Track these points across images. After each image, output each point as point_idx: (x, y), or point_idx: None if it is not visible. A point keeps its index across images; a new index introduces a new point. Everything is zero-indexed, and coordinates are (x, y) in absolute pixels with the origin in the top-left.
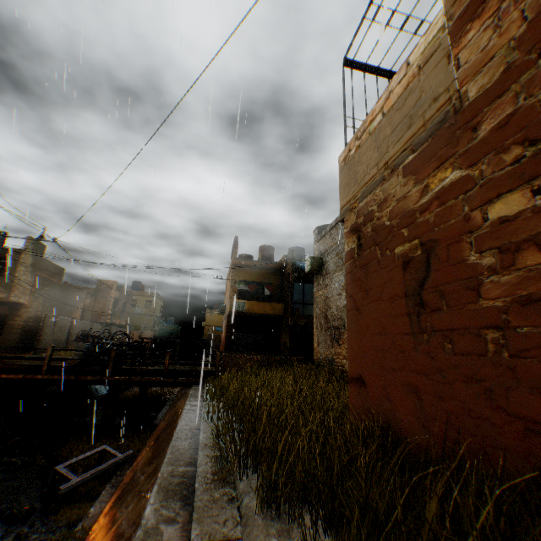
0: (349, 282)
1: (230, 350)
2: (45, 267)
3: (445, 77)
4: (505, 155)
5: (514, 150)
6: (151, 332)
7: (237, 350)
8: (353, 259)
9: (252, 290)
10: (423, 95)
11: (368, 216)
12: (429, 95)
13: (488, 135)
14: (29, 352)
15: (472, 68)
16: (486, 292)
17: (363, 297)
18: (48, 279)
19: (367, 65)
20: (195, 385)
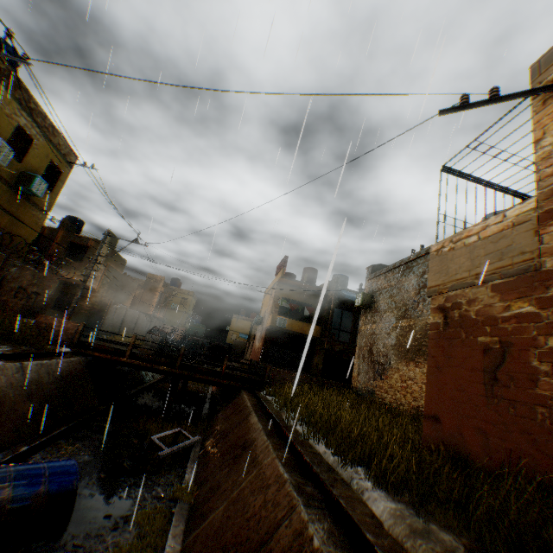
0: (432, 346)
1: (264, 361)
2: (113, 258)
3: (531, 243)
4: None
5: None
6: (183, 329)
7: (270, 362)
8: (438, 331)
9: (293, 309)
10: (512, 244)
11: (456, 305)
12: (517, 247)
13: None
14: (89, 332)
15: (550, 249)
16: (540, 385)
17: (445, 361)
18: (114, 269)
19: (460, 171)
20: (244, 390)
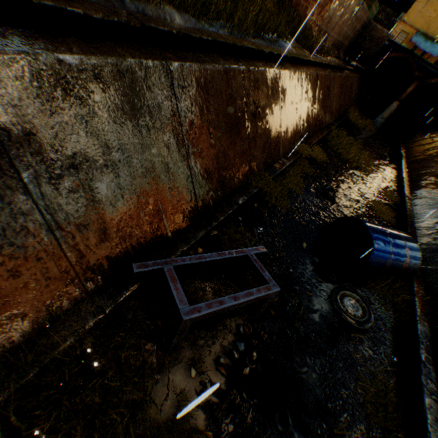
0: None
1: None
2: None
3: None
4: None
5: None
6: None
7: None
8: None
9: None
10: None
11: None
12: None
13: None
14: None
15: None
16: None
17: None
18: None
19: None
20: None
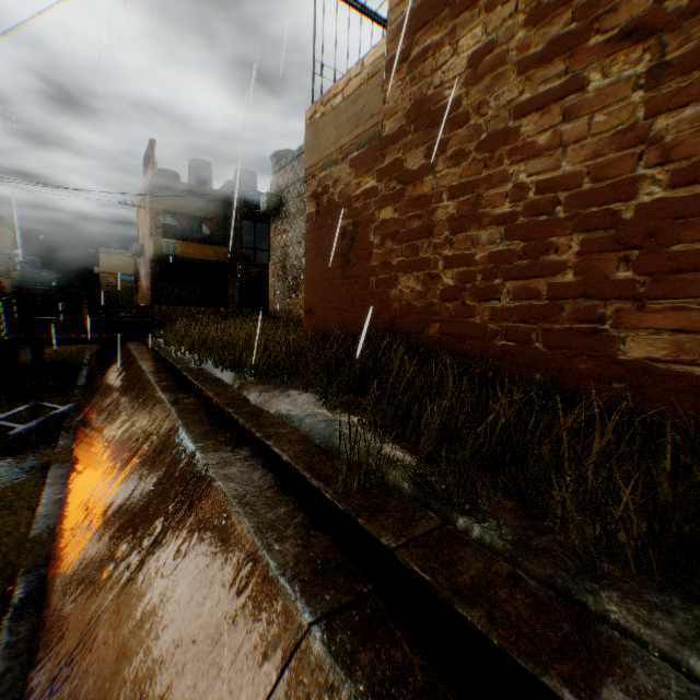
0: (308, 241)
1: (160, 305)
2: None
3: (379, 104)
4: (391, 183)
5: (394, 183)
6: (9, 281)
7: (170, 305)
8: (312, 222)
9: (184, 226)
10: (367, 106)
11: (326, 189)
12: (370, 110)
13: (388, 166)
14: None
15: (390, 111)
16: (374, 257)
17: (318, 254)
18: None
19: None
20: (130, 341)
